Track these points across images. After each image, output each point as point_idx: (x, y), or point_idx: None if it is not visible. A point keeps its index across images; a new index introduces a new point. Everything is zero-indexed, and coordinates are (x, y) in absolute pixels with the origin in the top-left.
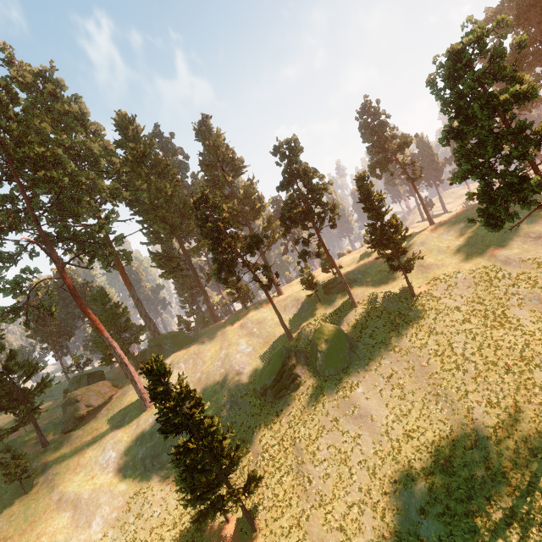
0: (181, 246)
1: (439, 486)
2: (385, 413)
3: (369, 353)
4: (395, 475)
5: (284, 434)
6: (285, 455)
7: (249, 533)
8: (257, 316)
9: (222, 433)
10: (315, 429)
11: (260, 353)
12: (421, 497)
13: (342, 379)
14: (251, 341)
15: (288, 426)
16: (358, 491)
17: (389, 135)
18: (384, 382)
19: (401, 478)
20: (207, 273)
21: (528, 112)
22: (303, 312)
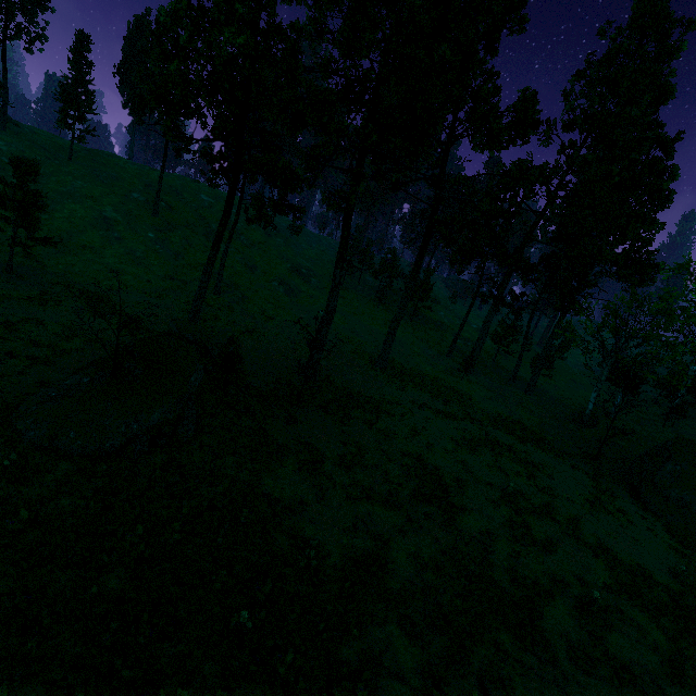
0: None
1: None
2: None
3: None
4: None
5: None
6: None
7: None
8: None
9: None
10: None
11: None
12: None
13: None
14: None
15: None
16: None
17: None
18: None
19: None
20: None
21: None
22: None
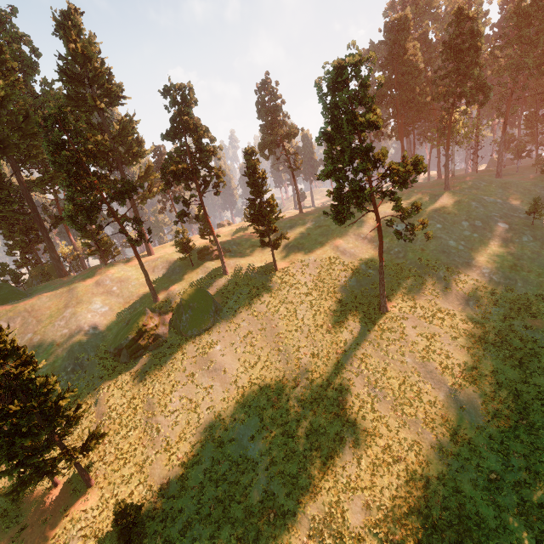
0: (16, 173)
1: (267, 417)
2: (237, 366)
3: (232, 316)
4: (237, 414)
5: (136, 392)
6: (135, 411)
7: (83, 490)
8: (120, 274)
9: (59, 392)
10: (170, 384)
11: (118, 313)
12: (253, 428)
13: (204, 339)
14: (109, 301)
15: (142, 384)
16: (203, 432)
17: (282, 120)
18: (241, 341)
19: (241, 415)
20: (55, 216)
21: (379, 141)
22: (174, 274)
